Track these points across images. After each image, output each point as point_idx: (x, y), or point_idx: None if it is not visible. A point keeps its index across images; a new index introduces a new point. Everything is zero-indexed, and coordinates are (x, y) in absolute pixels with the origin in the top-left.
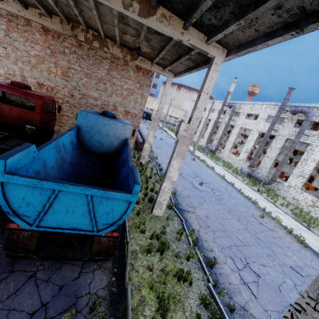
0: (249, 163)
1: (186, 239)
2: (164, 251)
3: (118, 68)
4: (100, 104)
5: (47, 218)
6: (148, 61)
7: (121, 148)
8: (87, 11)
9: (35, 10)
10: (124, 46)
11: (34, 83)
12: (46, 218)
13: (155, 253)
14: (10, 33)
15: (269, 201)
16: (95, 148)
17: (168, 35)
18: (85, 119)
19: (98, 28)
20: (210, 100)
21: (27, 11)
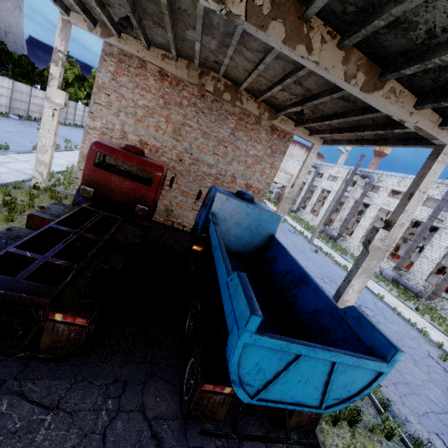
0: (396, 264)
1: (368, 398)
2: (358, 423)
3: (246, 127)
4: (215, 173)
5: (272, 389)
6: (291, 121)
7: (263, 246)
8: (239, 61)
9: (158, 50)
10: (263, 101)
11: (135, 142)
12: (271, 388)
13: (341, 423)
14: (118, 77)
15: (438, 329)
16: (230, 245)
17: (388, 113)
18: (223, 205)
19: (238, 78)
20: (331, 164)
21: (148, 51)
